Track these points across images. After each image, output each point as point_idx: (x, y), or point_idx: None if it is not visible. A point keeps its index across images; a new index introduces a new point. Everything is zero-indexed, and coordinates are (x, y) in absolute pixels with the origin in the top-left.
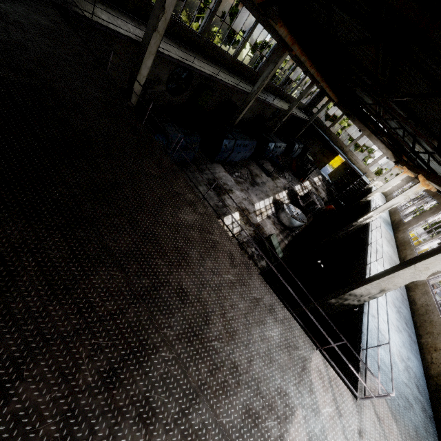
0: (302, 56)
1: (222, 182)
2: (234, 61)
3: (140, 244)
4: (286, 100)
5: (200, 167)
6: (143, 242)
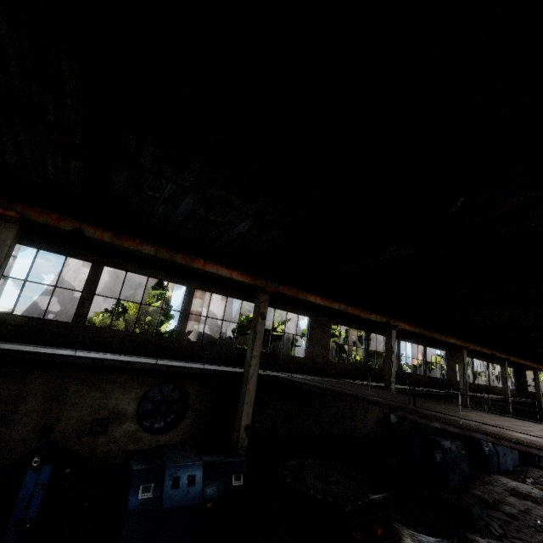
0: (476, 347)
1: (524, 490)
2: (426, 378)
3: (538, 430)
4: (491, 392)
5: (483, 480)
6: (539, 429)
